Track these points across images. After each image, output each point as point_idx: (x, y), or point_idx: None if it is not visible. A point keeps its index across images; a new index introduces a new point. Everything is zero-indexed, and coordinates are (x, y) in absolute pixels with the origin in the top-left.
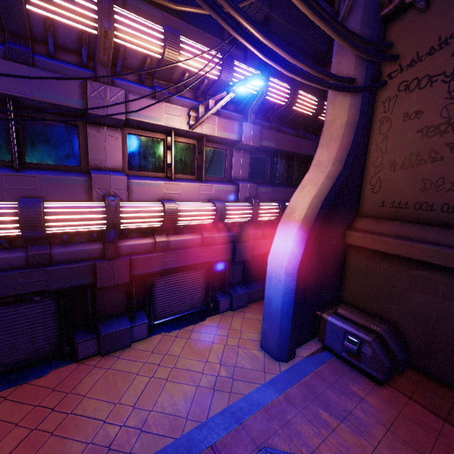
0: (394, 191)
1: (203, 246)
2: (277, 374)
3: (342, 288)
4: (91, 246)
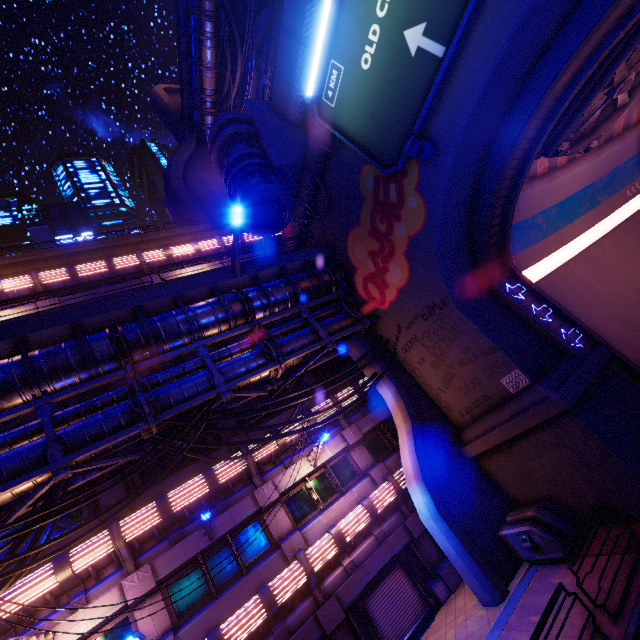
0: (457, 403)
1: (381, 544)
2: (498, 617)
3: (506, 495)
4: (306, 602)
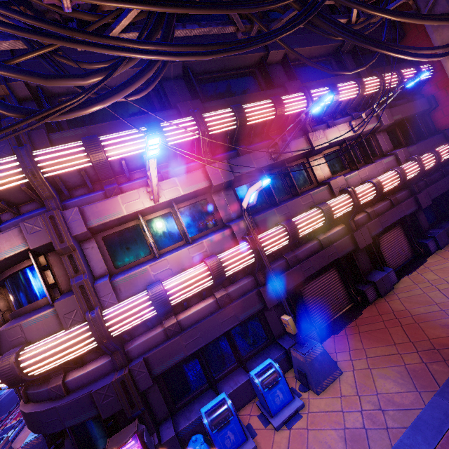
0: None
1: (395, 206)
2: None
3: None
4: (340, 227)
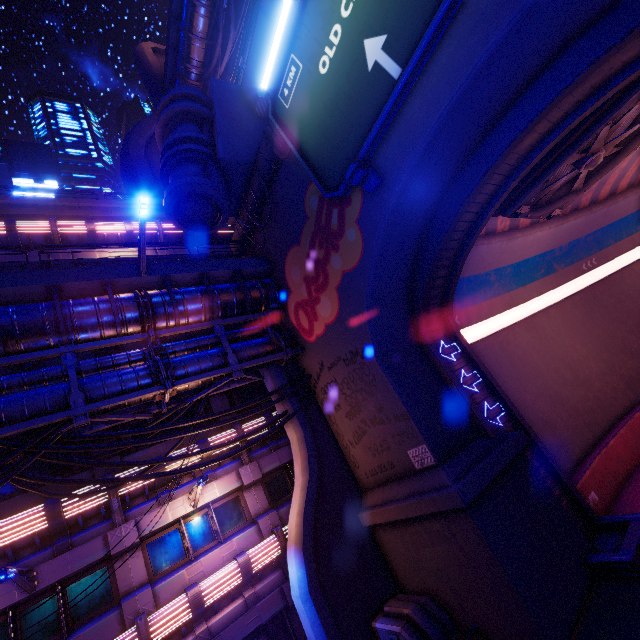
0: (364, 462)
1: (248, 609)
2: None
3: (394, 574)
4: None
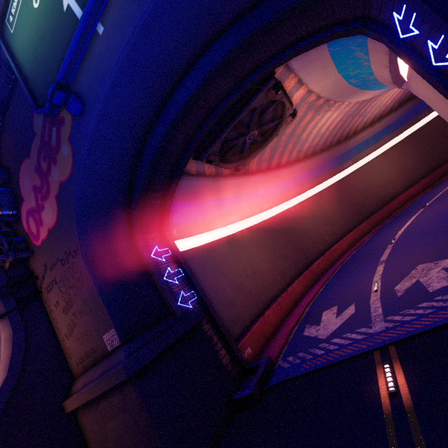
0: (75, 352)
1: None
2: None
3: None
4: None
